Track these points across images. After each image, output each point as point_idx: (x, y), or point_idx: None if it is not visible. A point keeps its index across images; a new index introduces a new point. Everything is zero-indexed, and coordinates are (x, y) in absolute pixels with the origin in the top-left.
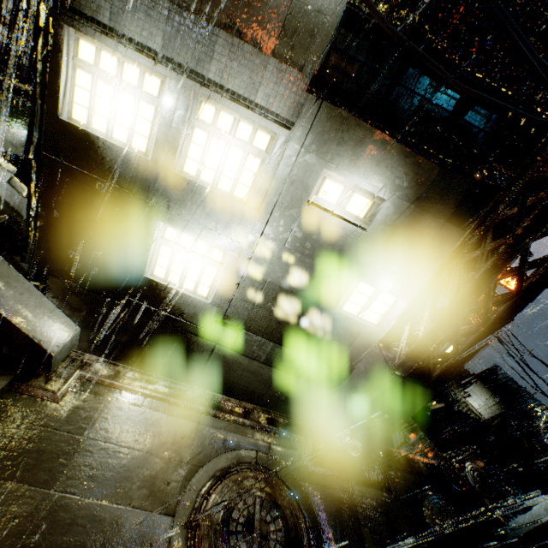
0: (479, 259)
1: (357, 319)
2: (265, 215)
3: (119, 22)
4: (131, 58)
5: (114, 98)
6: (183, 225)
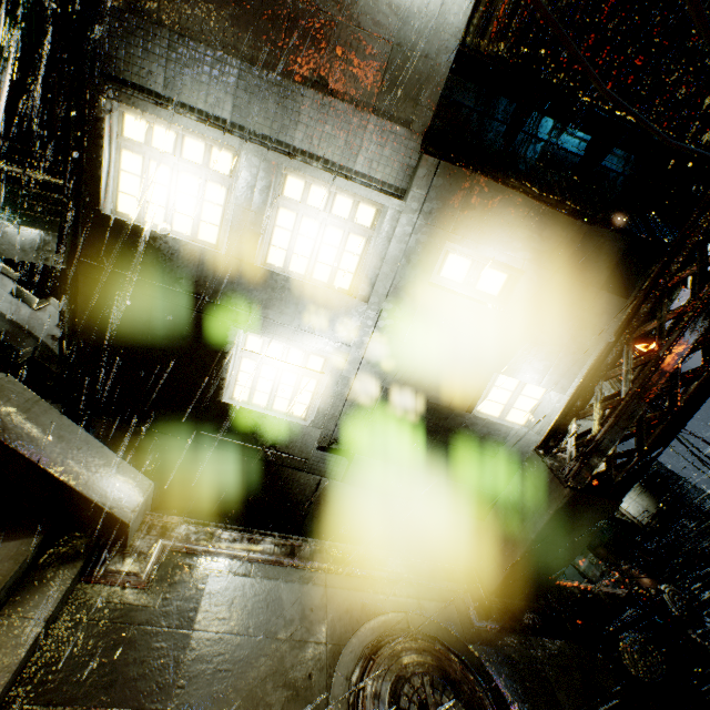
0: (657, 333)
1: (500, 422)
2: (376, 306)
3: (176, 89)
4: (193, 131)
5: (172, 181)
6: (271, 331)
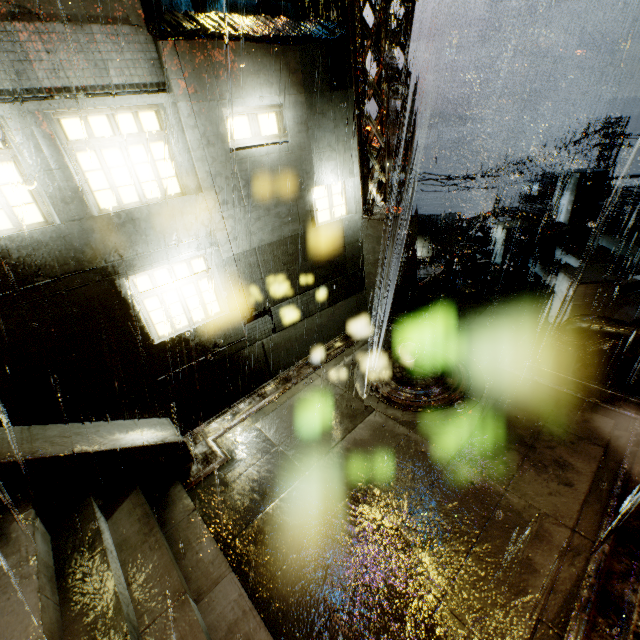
0: (376, 96)
1: (334, 221)
2: (210, 190)
3: None
4: None
5: None
6: (150, 262)
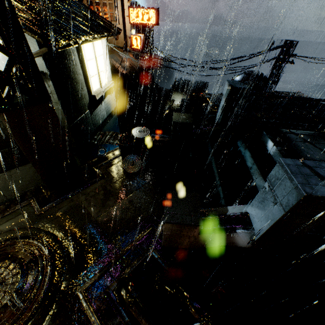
0: None
1: None
2: None
3: None
4: None
5: None
6: None
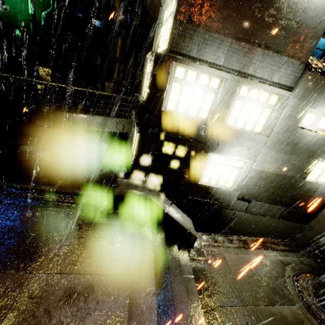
0: None
1: (316, 182)
2: (273, 138)
3: (201, 54)
4: (205, 71)
5: (192, 93)
6: (225, 152)
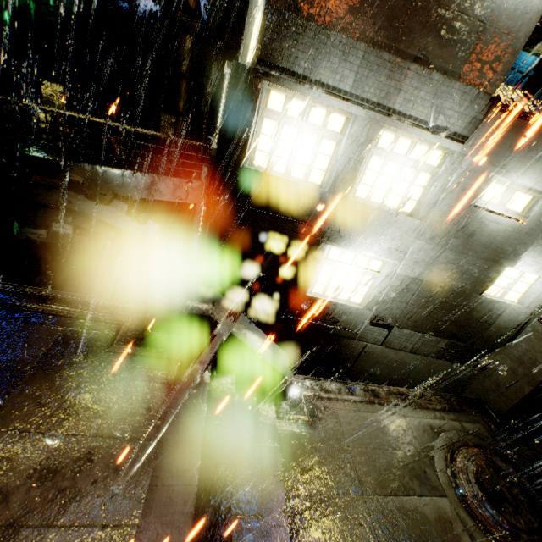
0: None
1: (501, 301)
2: (432, 224)
3: (313, 70)
4: (320, 101)
5: (296, 139)
6: (351, 245)
